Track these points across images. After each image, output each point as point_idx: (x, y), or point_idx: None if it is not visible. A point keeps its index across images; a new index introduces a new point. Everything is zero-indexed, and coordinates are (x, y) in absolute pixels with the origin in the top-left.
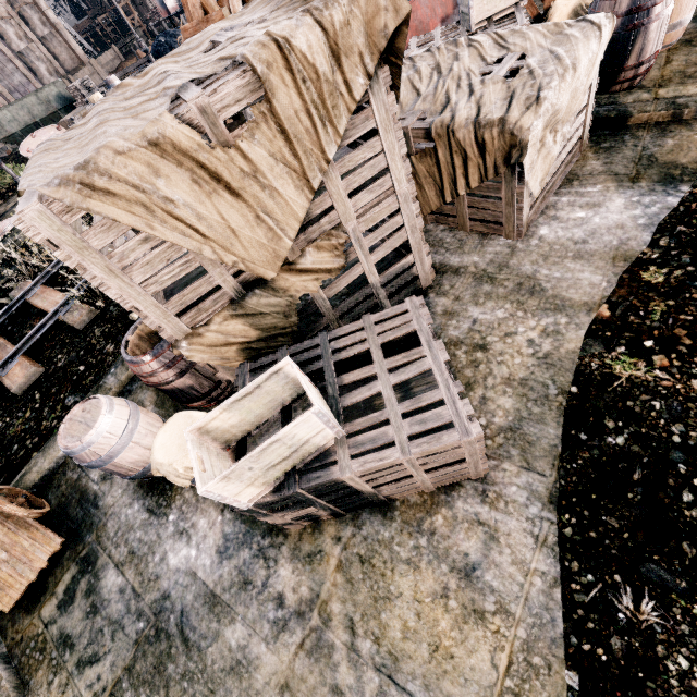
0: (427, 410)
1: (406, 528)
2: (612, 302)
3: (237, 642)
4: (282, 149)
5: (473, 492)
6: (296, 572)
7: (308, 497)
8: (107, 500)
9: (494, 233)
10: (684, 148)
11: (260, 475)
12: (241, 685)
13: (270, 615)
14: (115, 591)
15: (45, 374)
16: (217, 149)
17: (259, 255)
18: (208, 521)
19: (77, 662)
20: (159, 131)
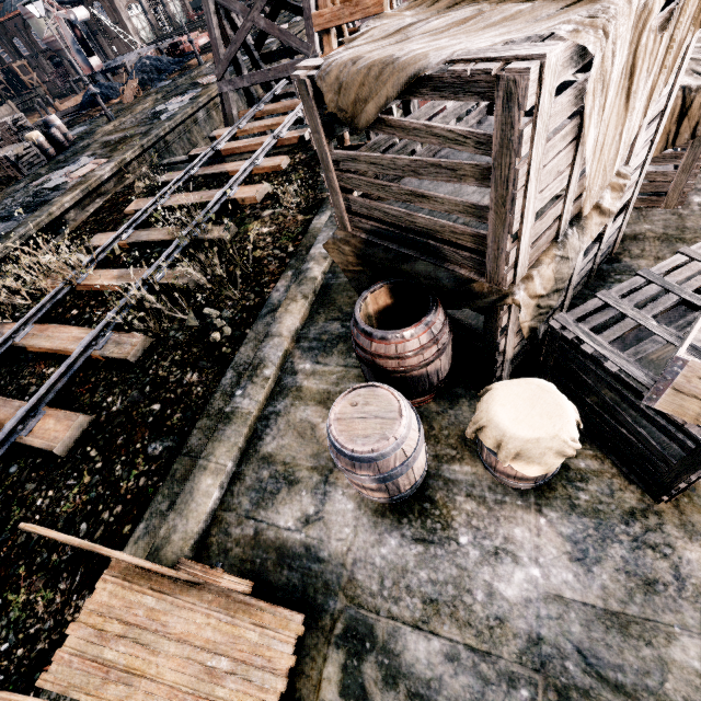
0: None
1: None
2: None
3: None
4: (660, 58)
5: None
6: None
7: None
8: (332, 547)
9: (648, 206)
10: None
11: None
12: None
13: None
14: (441, 662)
15: (93, 423)
16: (652, 36)
17: (596, 182)
18: (527, 528)
19: None
20: None
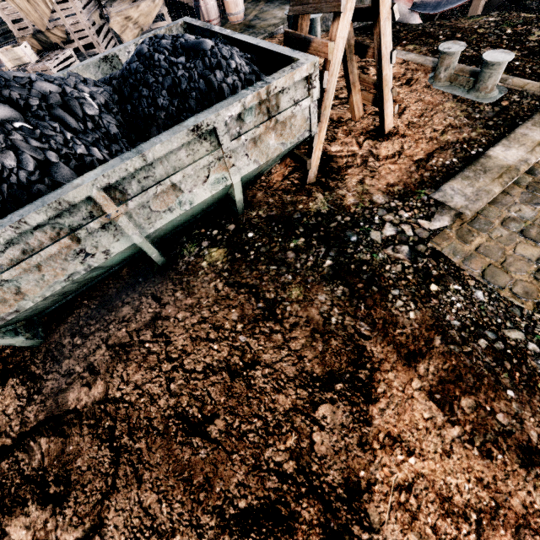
0: None
1: None
2: None
3: None
4: None
5: None
6: None
7: None
8: None
9: None
10: None
11: (12, 60)
12: None
13: None
14: None
15: None
16: None
17: (39, 22)
18: None
19: None
20: None
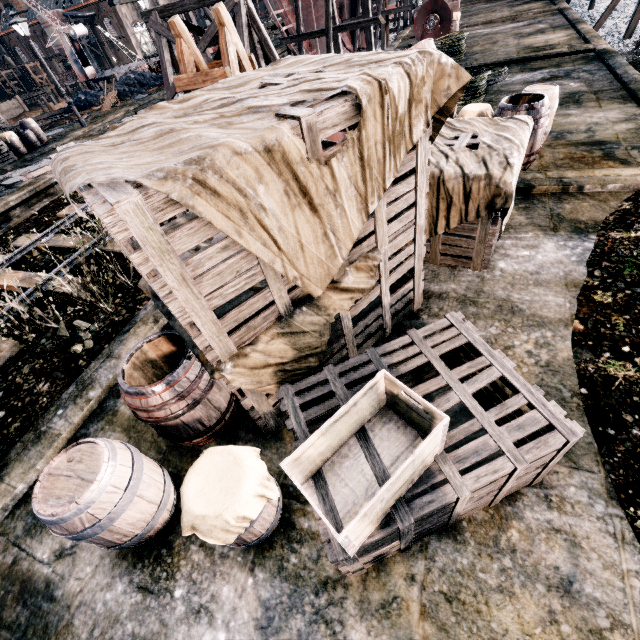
0: (460, 421)
1: (484, 550)
2: (581, 318)
3: None
4: (357, 174)
5: (536, 499)
6: (373, 632)
7: (412, 528)
8: (68, 586)
9: (462, 266)
10: (579, 211)
11: (382, 507)
12: None
13: None
14: None
15: None
16: (313, 165)
17: (315, 272)
18: (234, 587)
19: None
20: (277, 138)
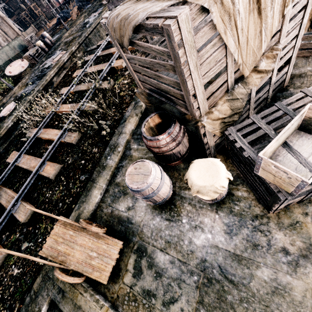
0: None
1: None
2: None
3: (268, 277)
4: None
5: None
6: (287, 235)
7: None
8: (136, 219)
9: None
10: None
11: None
12: (285, 300)
13: (283, 260)
14: (168, 263)
15: (63, 168)
16: None
17: (249, 59)
18: (210, 218)
19: (162, 303)
20: None
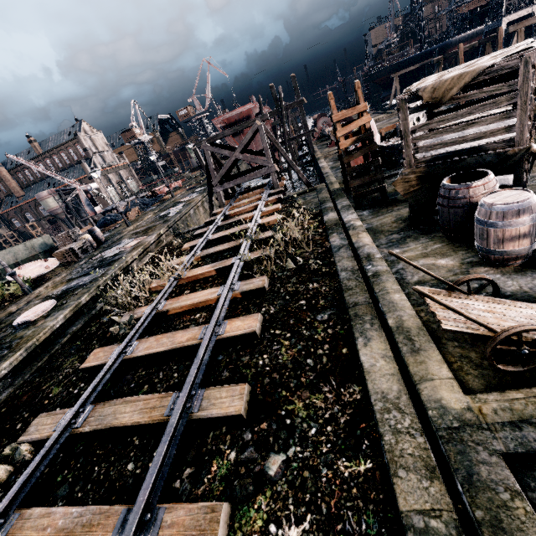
0: None
1: None
2: None
3: None
4: None
5: None
6: None
7: None
8: (509, 290)
9: None
10: None
11: None
12: None
13: None
14: None
15: (263, 321)
16: None
17: None
18: None
19: None
20: None
